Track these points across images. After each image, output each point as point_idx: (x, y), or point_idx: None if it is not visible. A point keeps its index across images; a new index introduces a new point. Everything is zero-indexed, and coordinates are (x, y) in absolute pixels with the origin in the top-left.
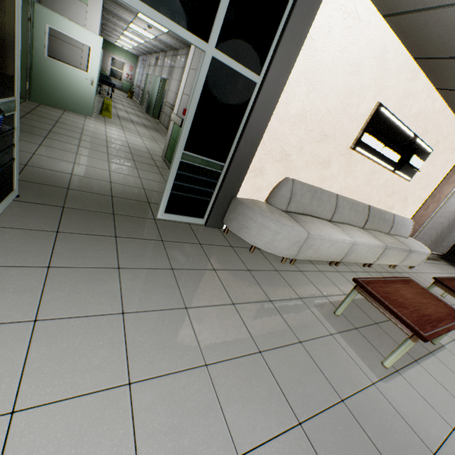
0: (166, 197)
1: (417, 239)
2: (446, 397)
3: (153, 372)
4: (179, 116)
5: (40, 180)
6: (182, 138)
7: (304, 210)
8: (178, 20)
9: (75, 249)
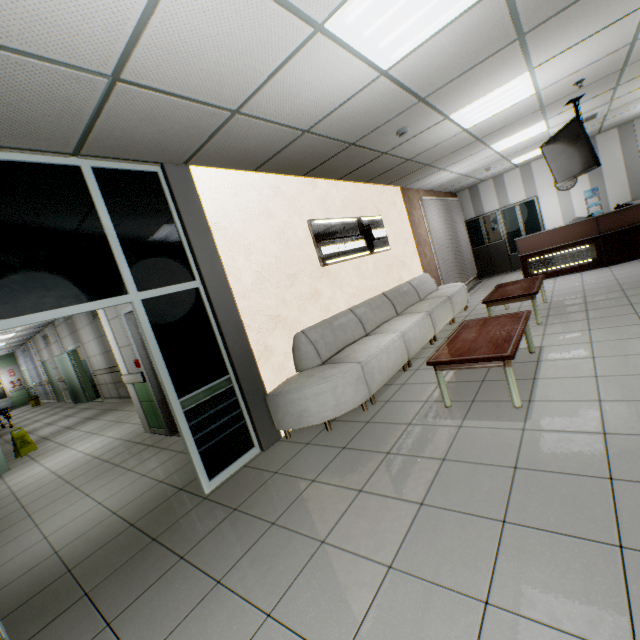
0: (198, 463)
1: (447, 283)
2: (575, 383)
3: (352, 627)
4: (133, 372)
5: (20, 598)
6: (168, 389)
7: (337, 346)
8: (86, 299)
9: (149, 618)
